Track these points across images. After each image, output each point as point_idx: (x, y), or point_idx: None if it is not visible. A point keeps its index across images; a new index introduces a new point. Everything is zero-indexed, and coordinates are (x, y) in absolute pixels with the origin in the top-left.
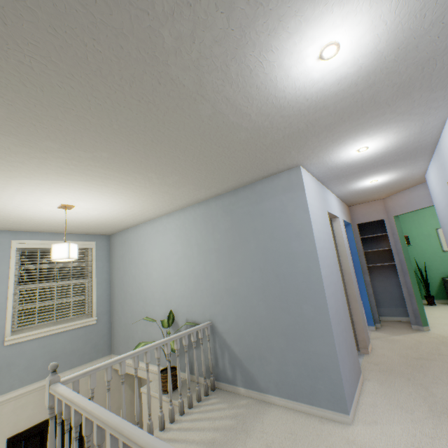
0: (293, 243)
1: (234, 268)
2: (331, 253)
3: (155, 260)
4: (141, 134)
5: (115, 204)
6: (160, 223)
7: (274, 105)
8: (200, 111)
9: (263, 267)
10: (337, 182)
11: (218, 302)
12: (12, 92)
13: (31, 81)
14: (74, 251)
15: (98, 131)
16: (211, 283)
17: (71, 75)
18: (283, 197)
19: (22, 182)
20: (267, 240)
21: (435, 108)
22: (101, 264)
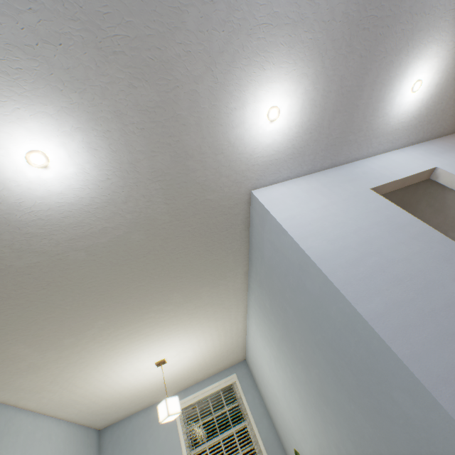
0: (307, 284)
1: (301, 355)
2: (411, 246)
3: (269, 374)
4: (88, 298)
5: (187, 339)
6: (250, 329)
7: (101, 207)
8: (78, 259)
9: (315, 340)
10: (353, 146)
11: (324, 419)
12: (7, 335)
13: (0, 325)
14: (174, 405)
15: (68, 316)
16: (304, 388)
17: (2, 310)
18: (266, 235)
19: (106, 366)
20: (292, 296)
21: (231, 11)
22: (250, 396)
